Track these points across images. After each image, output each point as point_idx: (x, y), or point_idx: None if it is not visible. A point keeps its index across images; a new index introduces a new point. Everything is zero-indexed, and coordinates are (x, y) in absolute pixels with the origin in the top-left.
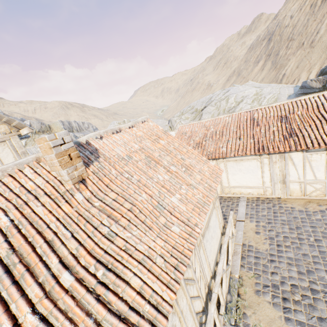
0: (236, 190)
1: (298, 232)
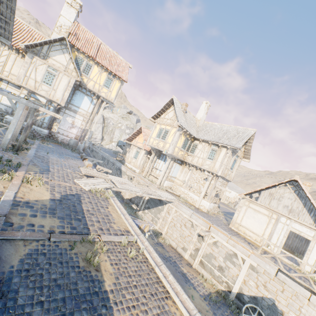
0: None
1: None
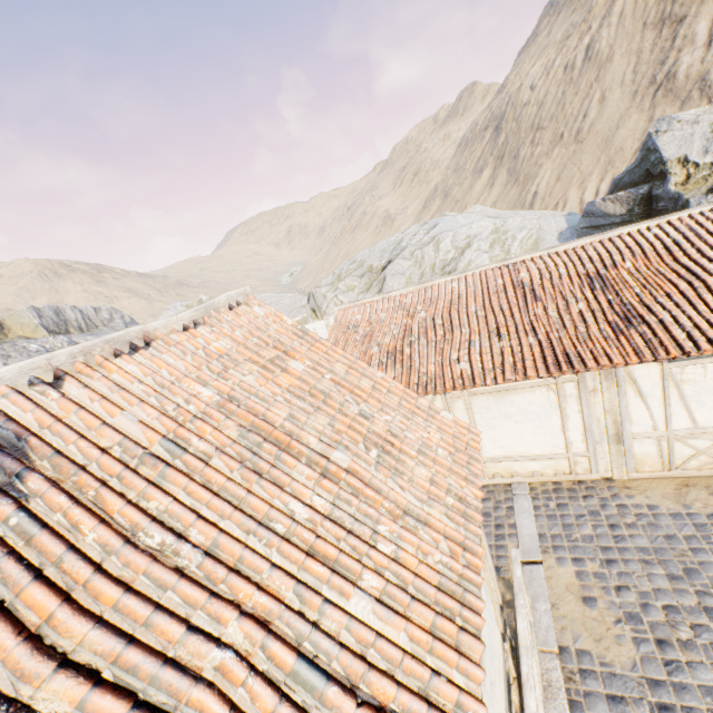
0: (501, 466)
1: (697, 587)
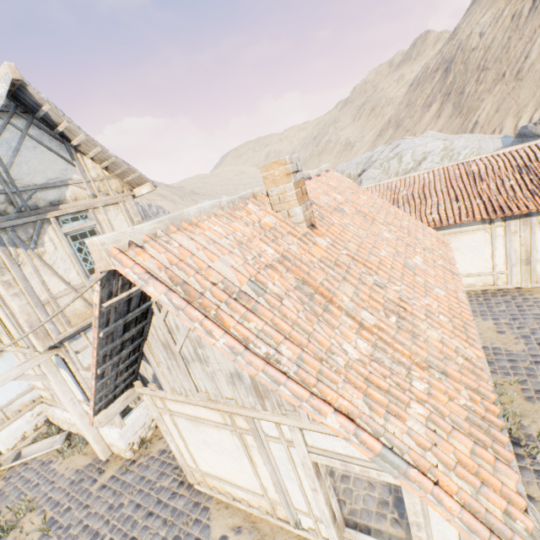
0: None
1: None
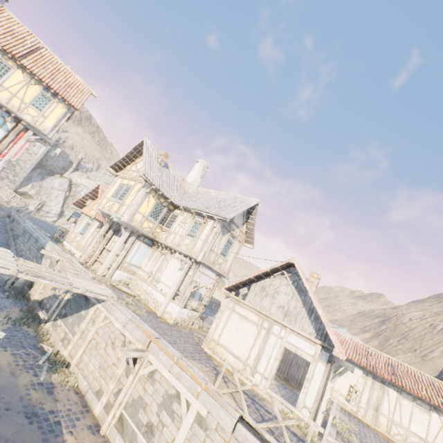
0: (334, 393)
1: (380, 441)
